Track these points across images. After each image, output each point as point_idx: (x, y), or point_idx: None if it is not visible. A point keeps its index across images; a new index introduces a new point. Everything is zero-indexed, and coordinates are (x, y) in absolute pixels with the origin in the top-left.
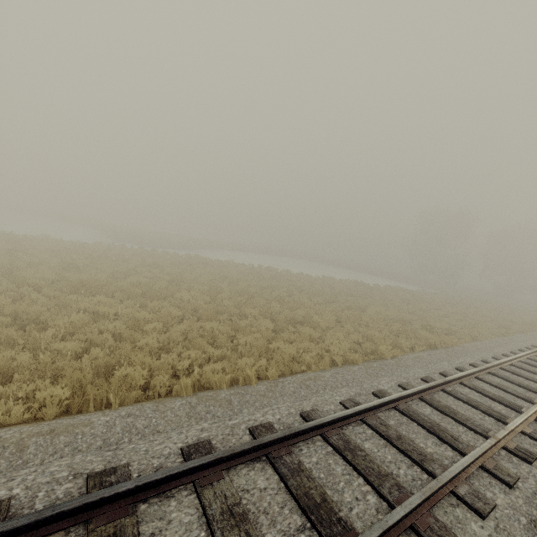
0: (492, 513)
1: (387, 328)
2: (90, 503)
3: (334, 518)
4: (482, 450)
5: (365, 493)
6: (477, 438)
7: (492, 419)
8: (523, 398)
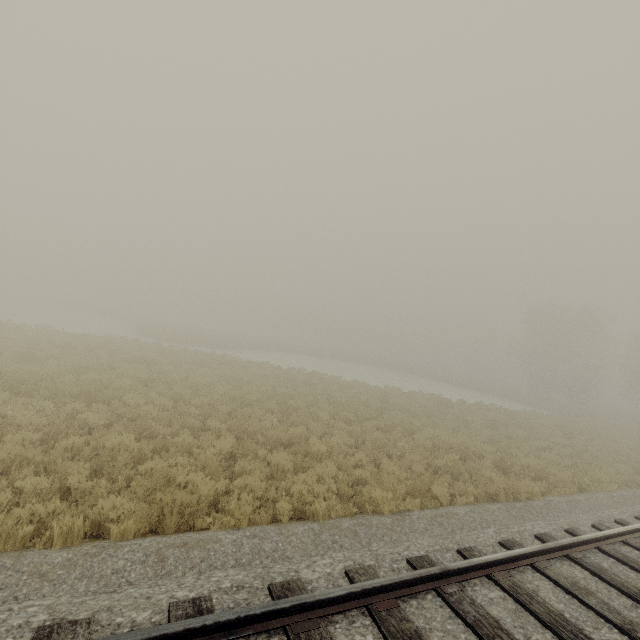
0: None
1: (424, 461)
2: None
3: None
4: None
5: None
6: None
7: None
8: (616, 625)
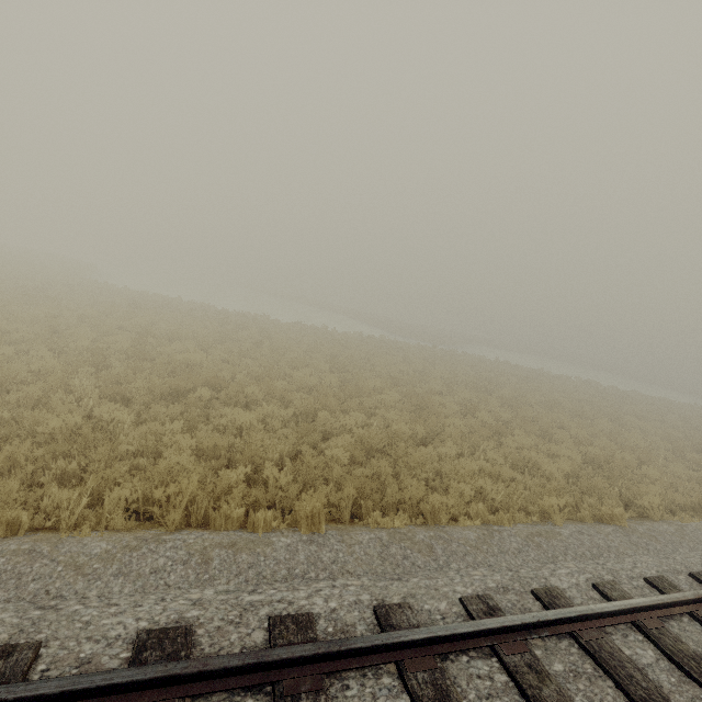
0: None
1: None
2: None
3: None
4: None
5: None
6: None
7: None
8: None
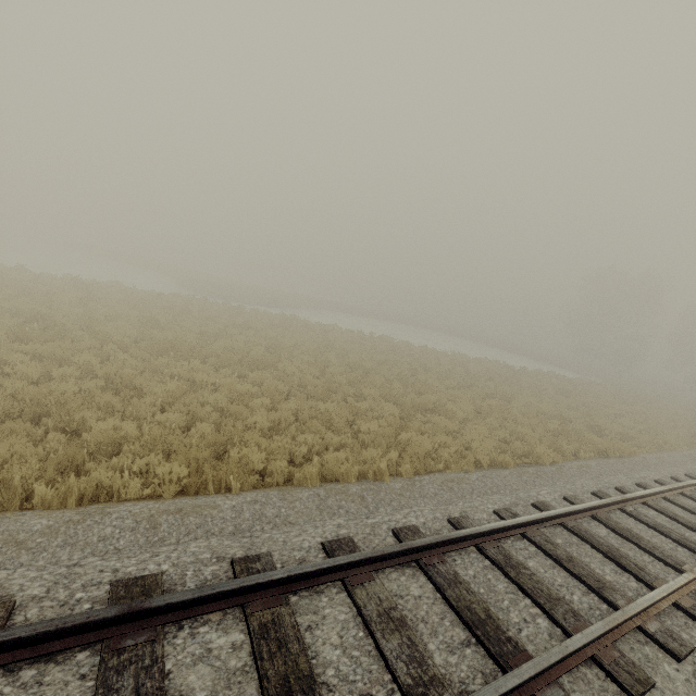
0: (689, 657)
1: (542, 426)
2: (246, 587)
3: (502, 637)
4: (676, 585)
5: (534, 616)
6: (668, 571)
7: (687, 550)
8: None
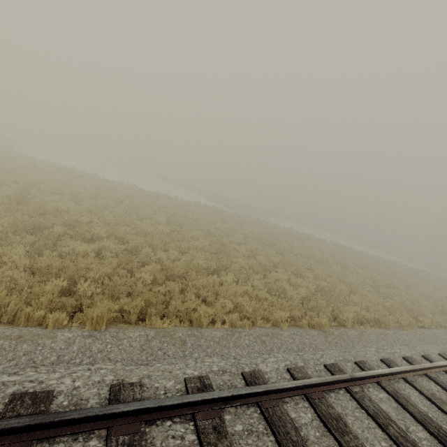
0: None
1: None
2: None
3: None
4: None
5: None
6: None
7: None
8: None
